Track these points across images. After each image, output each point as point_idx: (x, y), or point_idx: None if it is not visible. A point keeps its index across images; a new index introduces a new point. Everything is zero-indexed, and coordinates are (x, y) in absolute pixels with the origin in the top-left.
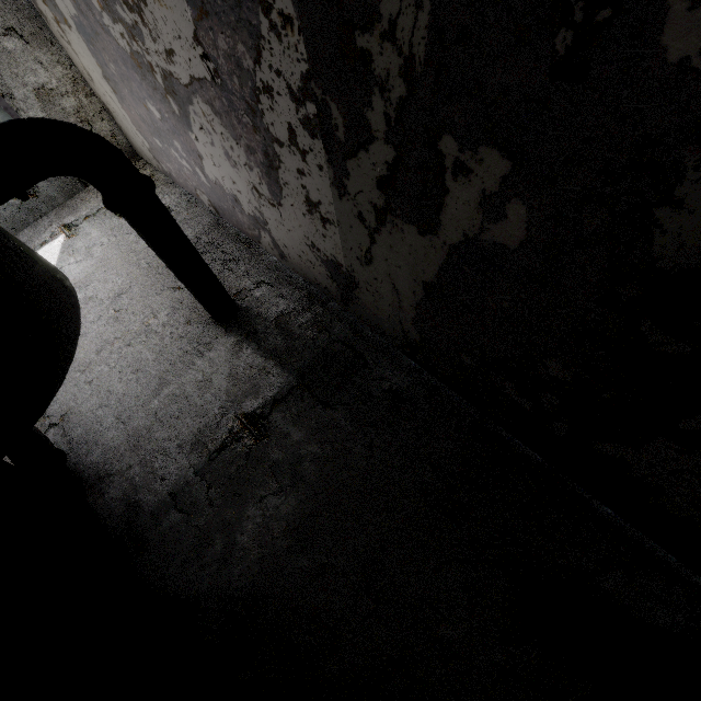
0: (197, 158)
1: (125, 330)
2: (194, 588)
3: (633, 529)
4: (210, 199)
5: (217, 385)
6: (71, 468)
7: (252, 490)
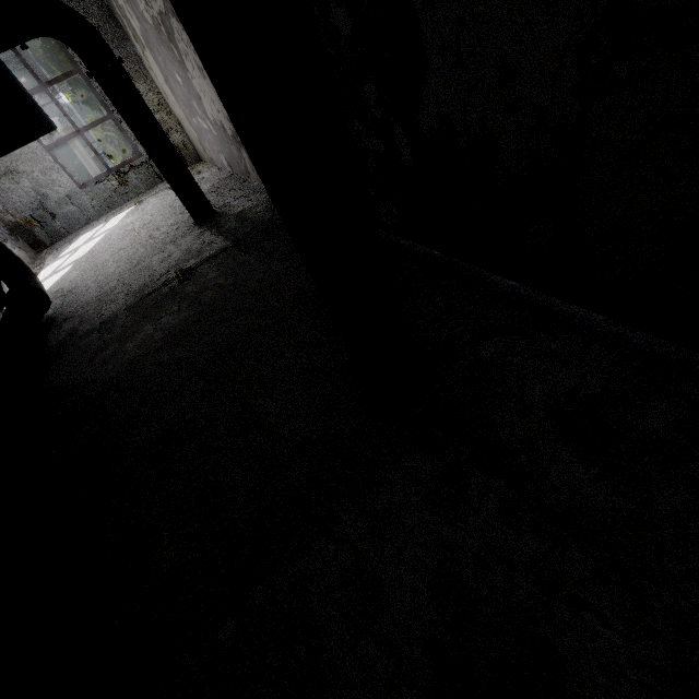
0: (201, 104)
1: (137, 241)
2: (74, 380)
3: (542, 295)
4: (224, 155)
5: (174, 257)
6: (54, 317)
7: (157, 313)
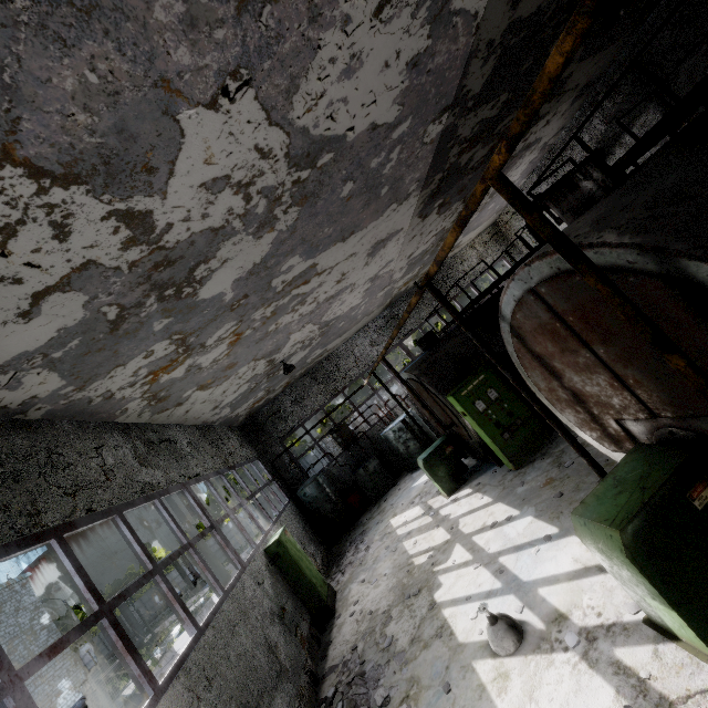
0: None
1: None
2: None
3: None
4: (524, 178)
5: (648, 154)
6: None
7: None
